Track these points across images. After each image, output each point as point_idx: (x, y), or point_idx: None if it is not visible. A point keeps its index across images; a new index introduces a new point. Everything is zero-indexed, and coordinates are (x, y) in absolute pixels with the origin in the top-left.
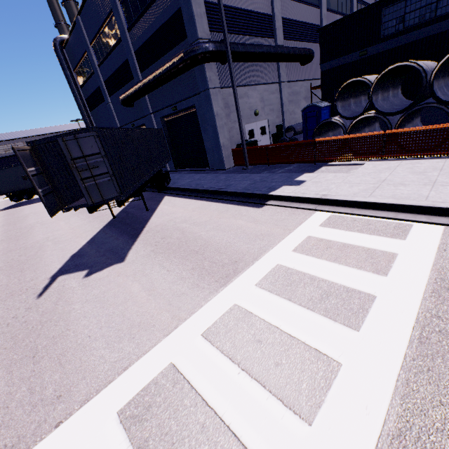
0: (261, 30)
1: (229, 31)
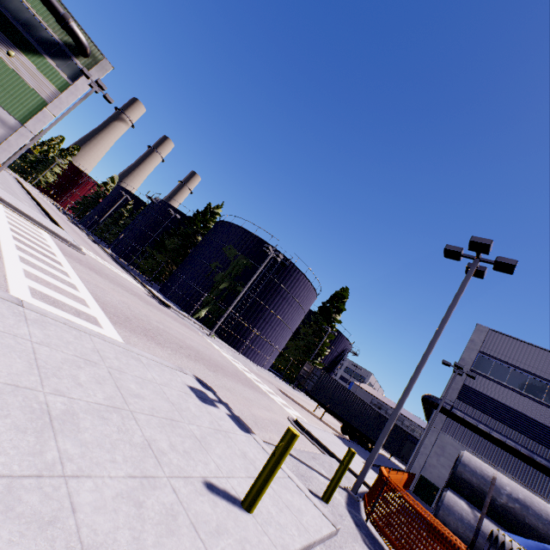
0: (544, 439)
1: (485, 412)
